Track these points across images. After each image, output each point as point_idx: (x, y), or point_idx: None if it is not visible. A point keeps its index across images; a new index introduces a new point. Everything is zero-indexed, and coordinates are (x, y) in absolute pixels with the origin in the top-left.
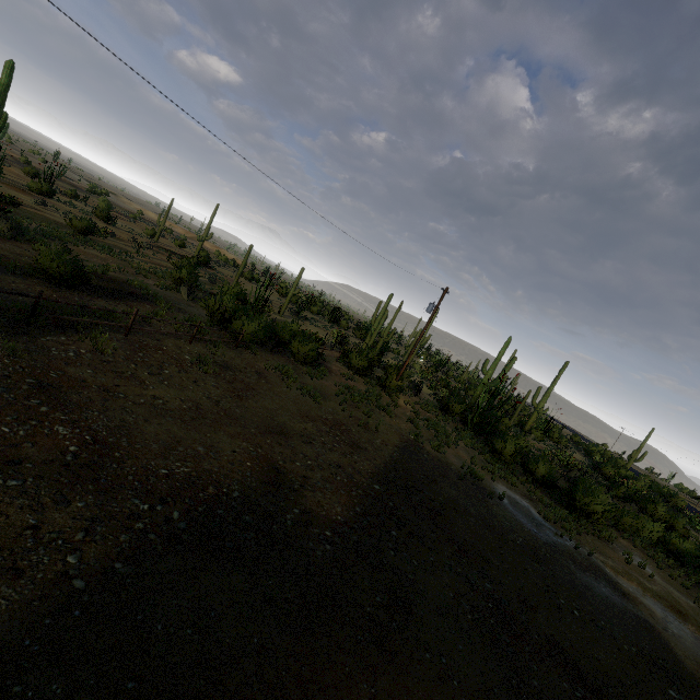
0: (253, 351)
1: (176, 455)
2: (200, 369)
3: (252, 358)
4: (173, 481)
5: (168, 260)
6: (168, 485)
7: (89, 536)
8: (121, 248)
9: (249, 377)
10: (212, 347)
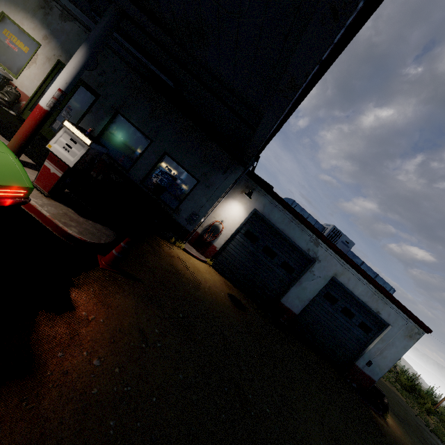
0: None
1: None
2: None
3: None
4: None
5: None
6: None
7: None
8: None
9: None
10: None
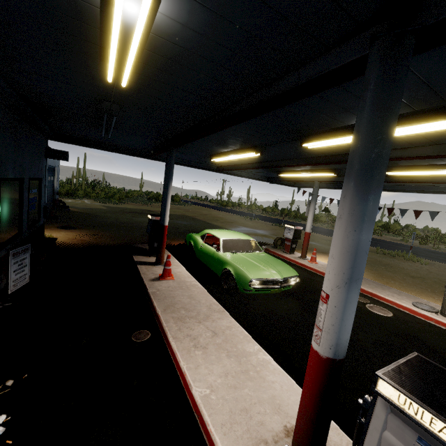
0: None
1: None
2: None
3: None
4: None
5: None
6: None
7: None
8: None
9: None
10: None
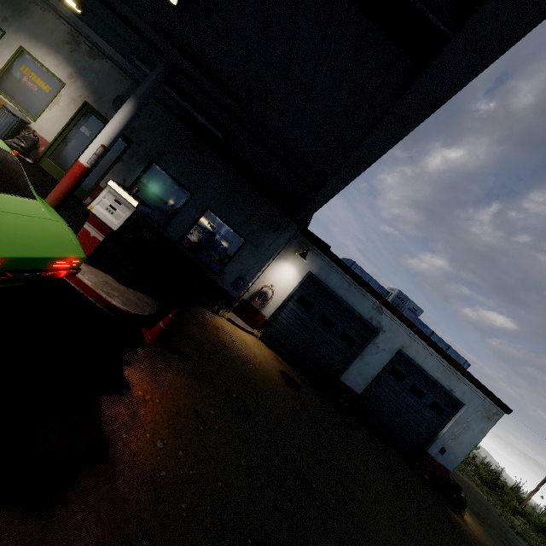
0: None
1: None
2: None
3: None
4: None
5: None
6: None
7: None
8: None
9: None
10: None
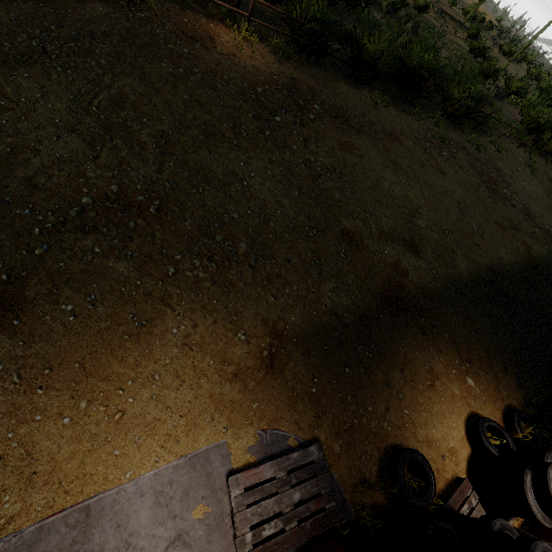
0: (546, 160)
1: (545, 222)
2: (528, 170)
3: (544, 165)
4: (550, 233)
5: (467, 40)
6: (550, 234)
7: (546, 242)
8: (433, 23)
9: (547, 182)
10: (526, 152)
